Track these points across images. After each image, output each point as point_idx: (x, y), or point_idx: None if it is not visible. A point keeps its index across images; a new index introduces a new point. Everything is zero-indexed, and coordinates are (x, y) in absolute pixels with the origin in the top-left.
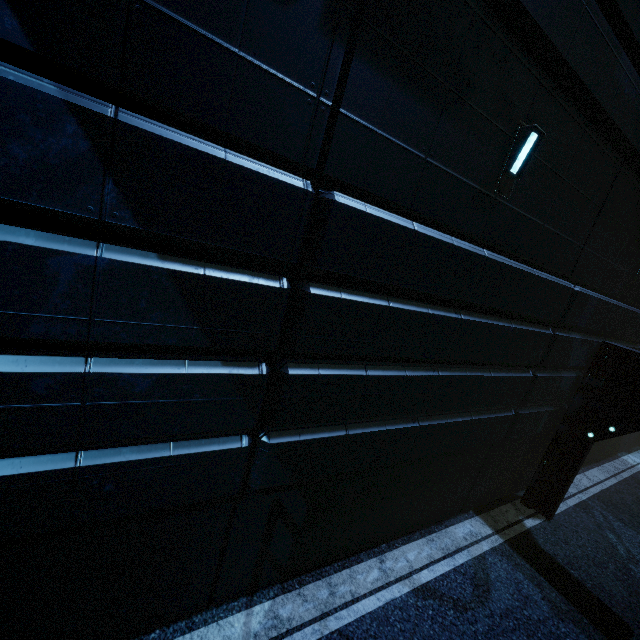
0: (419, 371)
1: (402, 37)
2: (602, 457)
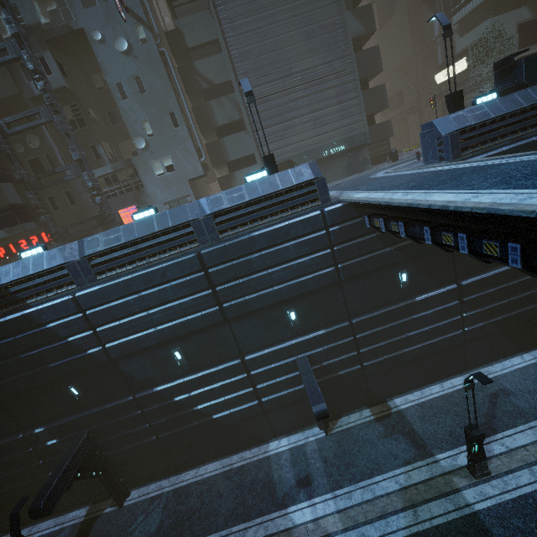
0: None
1: None
2: (236, 449)
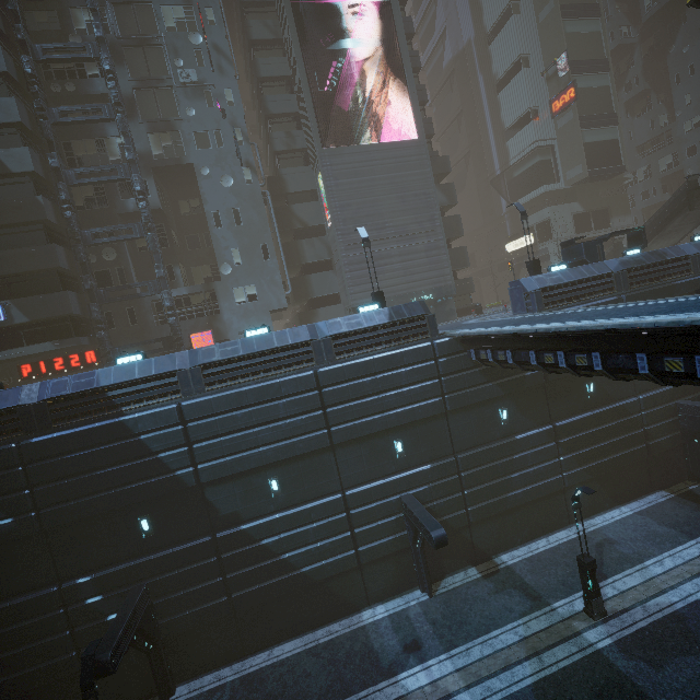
0: None
1: None
2: (320, 622)
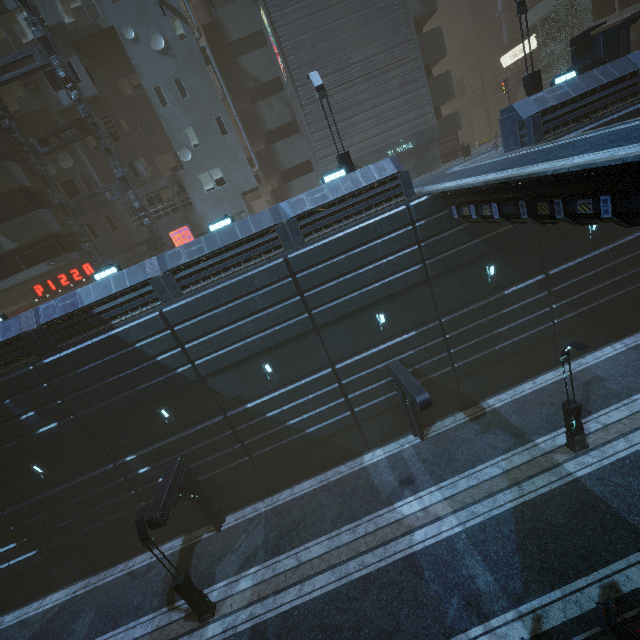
0: (69, 520)
1: None
2: (329, 466)
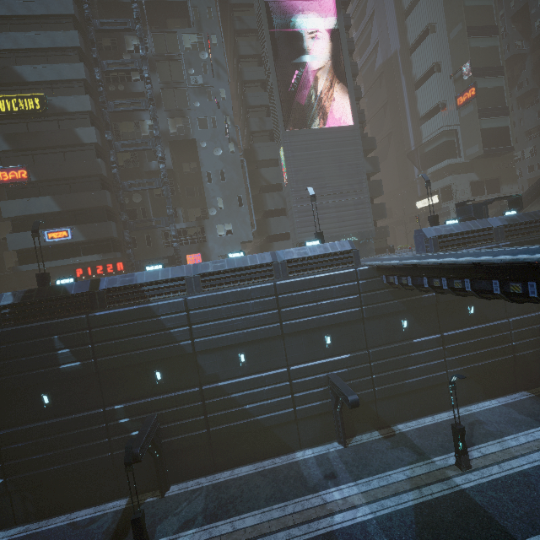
0: (45, 454)
1: (3, 404)
2: (267, 456)
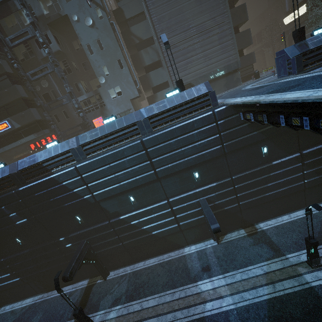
0: (34, 266)
1: None
2: (165, 251)
